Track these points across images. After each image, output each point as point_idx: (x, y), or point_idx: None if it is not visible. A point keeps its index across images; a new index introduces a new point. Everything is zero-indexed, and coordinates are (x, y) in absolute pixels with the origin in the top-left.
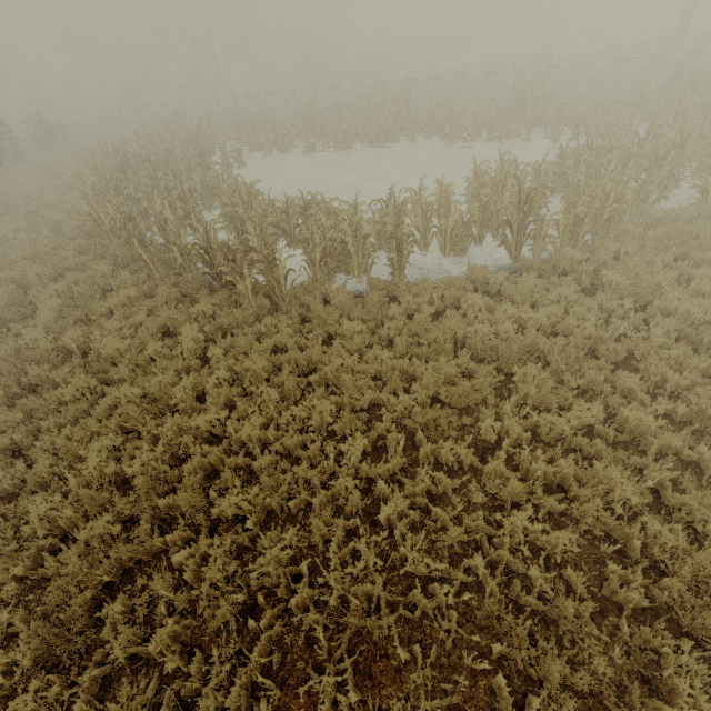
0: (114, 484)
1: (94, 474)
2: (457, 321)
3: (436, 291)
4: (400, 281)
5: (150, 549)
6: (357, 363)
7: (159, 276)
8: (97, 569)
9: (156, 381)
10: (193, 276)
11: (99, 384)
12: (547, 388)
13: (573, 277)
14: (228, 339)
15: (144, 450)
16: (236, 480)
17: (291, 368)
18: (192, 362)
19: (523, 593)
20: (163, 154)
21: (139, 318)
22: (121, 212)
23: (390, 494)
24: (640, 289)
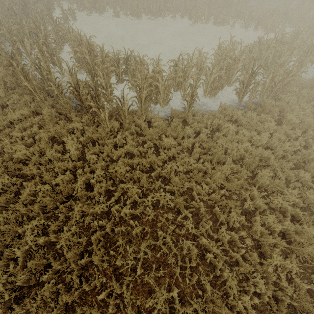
0: (45, 246)
1: (33, 247)
2: (222, 139)
3: (208, 120)
4: (188, 112)
5: (80, 290)
6: (179, 168)
7: (40, 99)
8: (50, 310)
9: (58, 179)
10: (64, 100)
11: (17, 178)
12: (275, 183)
13: (272, 115)
14: (96, 147)
15: (65, 230)
16: (127, 246)
17: (140, 168)
18: (77, 163)
19: (283, 297)
20: (21, 5)
21: (33, 129)
22: (4, 52)
23: (210, 246)
24: (303, 125)
